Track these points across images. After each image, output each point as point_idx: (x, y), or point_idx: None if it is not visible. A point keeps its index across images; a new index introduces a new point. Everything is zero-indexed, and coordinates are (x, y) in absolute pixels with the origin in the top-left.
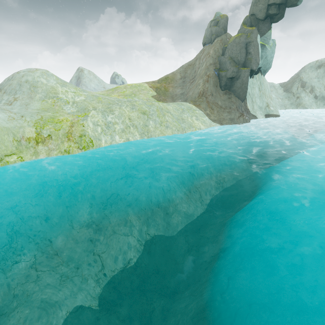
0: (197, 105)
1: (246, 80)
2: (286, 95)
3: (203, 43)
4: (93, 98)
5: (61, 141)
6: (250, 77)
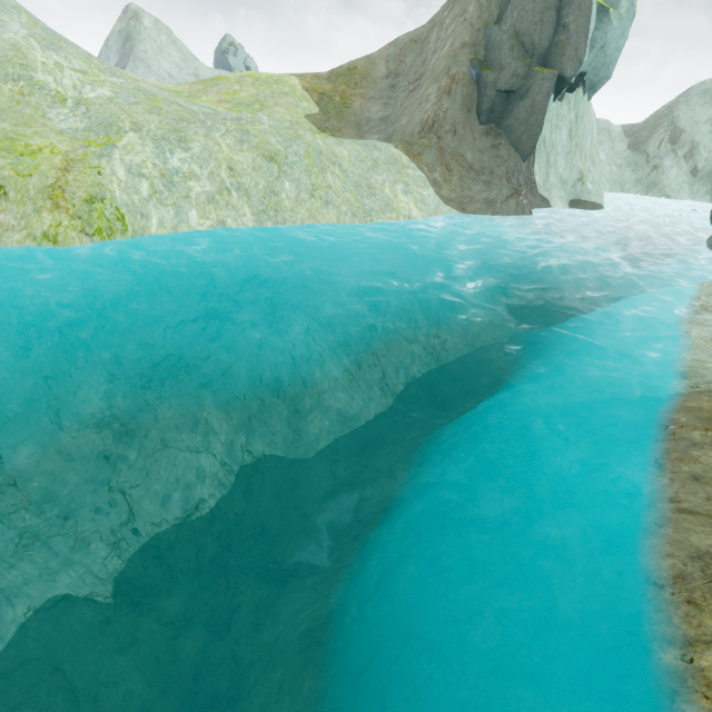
0: (413, 154)
1: (541, 105)
2: (631, 159)
3: None
4: (138, 97)
5: (35, 207)
6: (554, 98)
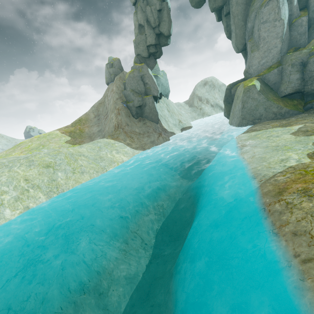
0: (115, 138)
1: (152, 106)
2: (192, 109)
3: (106, 83)
4: None
5: None
6: (156, 102)
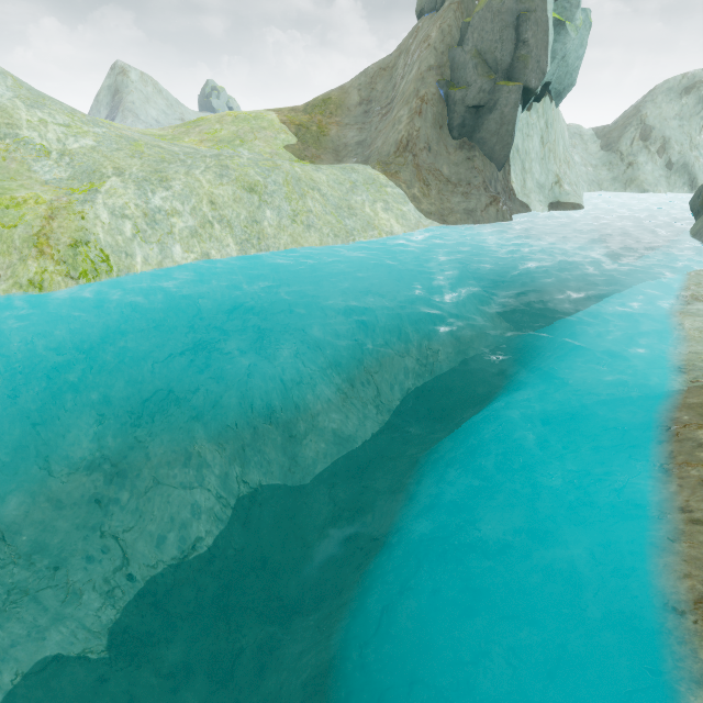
0: (391, 173)
1: (510, 116)
2: (606, 158)
3: (418, 10)
4: (120, 143)
5: (20, 256)
6: (522, 109)
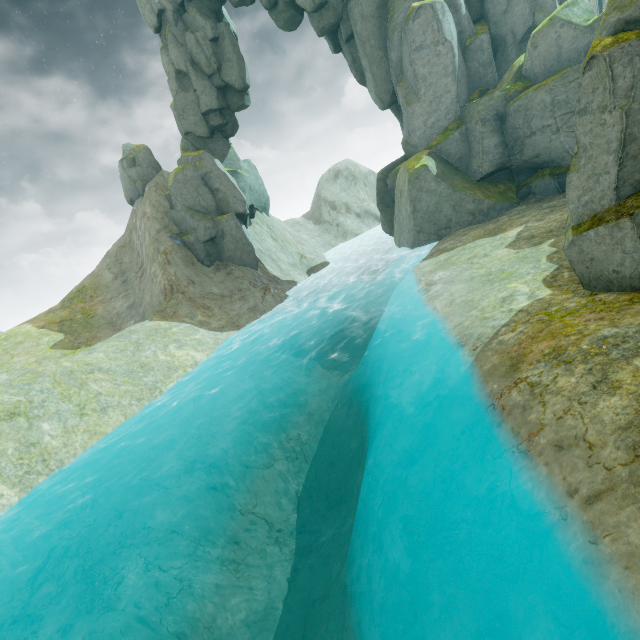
0: (170, 316)
1: (239, 234)
2: (322, 228)
3: (128, 200)
4: None
5: None
6: (246, 226)
